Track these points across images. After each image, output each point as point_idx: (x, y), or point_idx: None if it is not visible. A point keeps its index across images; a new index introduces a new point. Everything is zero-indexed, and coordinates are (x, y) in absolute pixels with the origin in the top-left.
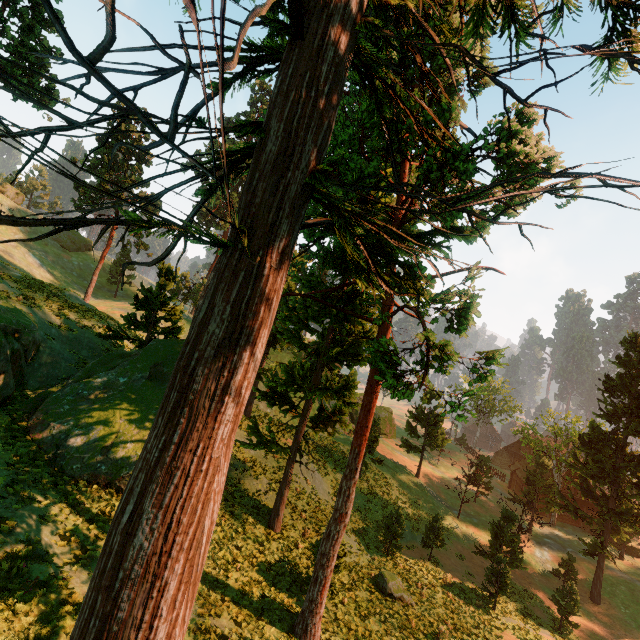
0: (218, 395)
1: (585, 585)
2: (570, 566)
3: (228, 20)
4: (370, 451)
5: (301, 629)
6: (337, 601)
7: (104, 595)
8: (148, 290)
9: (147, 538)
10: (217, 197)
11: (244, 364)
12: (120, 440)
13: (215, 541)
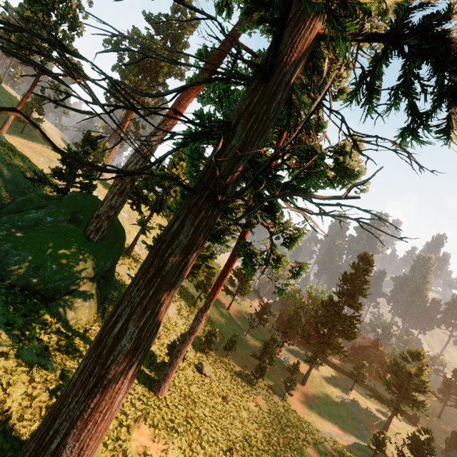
0: (177, 274)
1: (300, 376)
2: (297, 367)
3: (229, 53)
4: (205, 291)
5: (156, 389)
6: (175, 375)
7: (100, 366)
8: (75, 152)
9: (129, 341)
10: (130, 80)
11: (192, 259)
12: (48, 263)
13: None
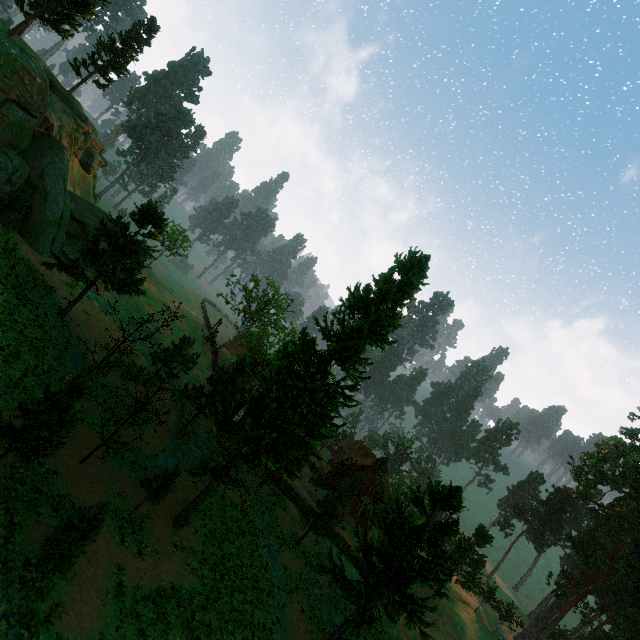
0: None
1: (186, 504)
2: (170, 481)
3: None
4: None
5: None
6: None
7: None
8: None
9: None
10: None
11: None
12: None
13: None
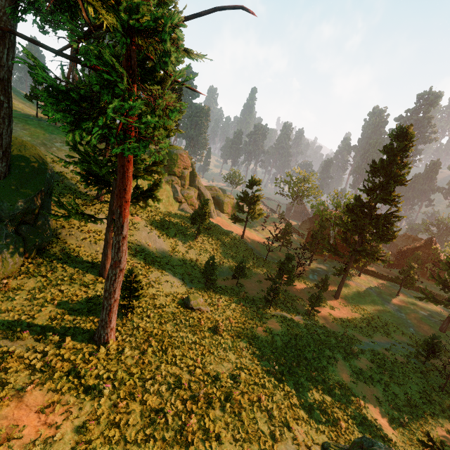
0: None
1: (333, 291)
2: (325, 282)
3: None
4: (202, 222)
5: (97, 337)
6: (144, 316)
7: None
8: None
9: None
10: None
11: None
12: None
13: (37, 287)
